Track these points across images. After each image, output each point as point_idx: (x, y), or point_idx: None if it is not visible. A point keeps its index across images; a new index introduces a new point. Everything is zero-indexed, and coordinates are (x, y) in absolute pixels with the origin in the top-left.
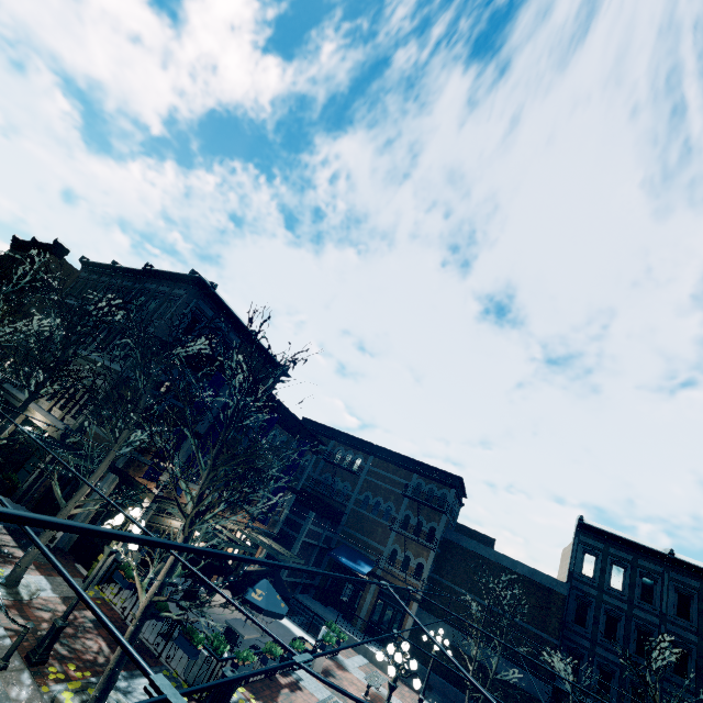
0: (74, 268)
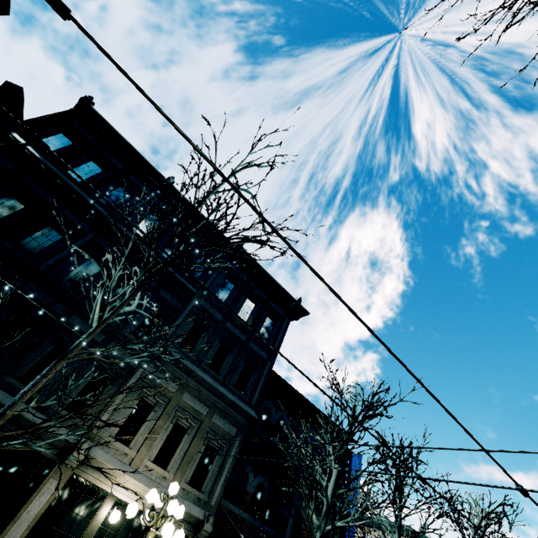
0: None
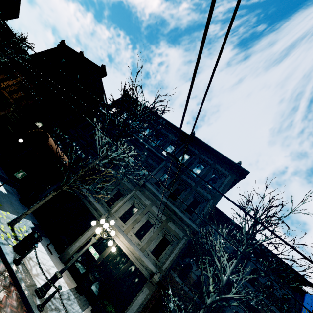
0: (102, 86)
